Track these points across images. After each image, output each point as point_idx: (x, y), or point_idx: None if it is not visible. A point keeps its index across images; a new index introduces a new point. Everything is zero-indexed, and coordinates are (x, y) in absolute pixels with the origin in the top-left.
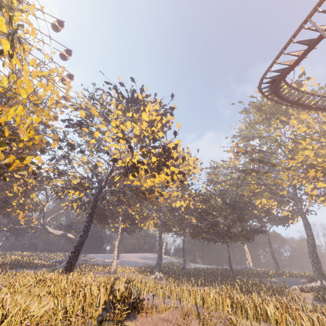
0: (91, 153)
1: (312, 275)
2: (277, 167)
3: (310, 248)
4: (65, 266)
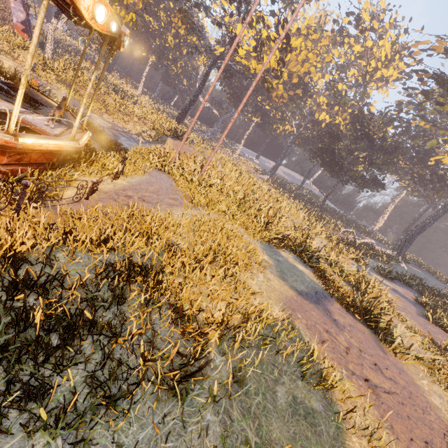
0: (205, 10)
1: (415, 260)
2: None
3: (418, 225)
4: (177, 117)
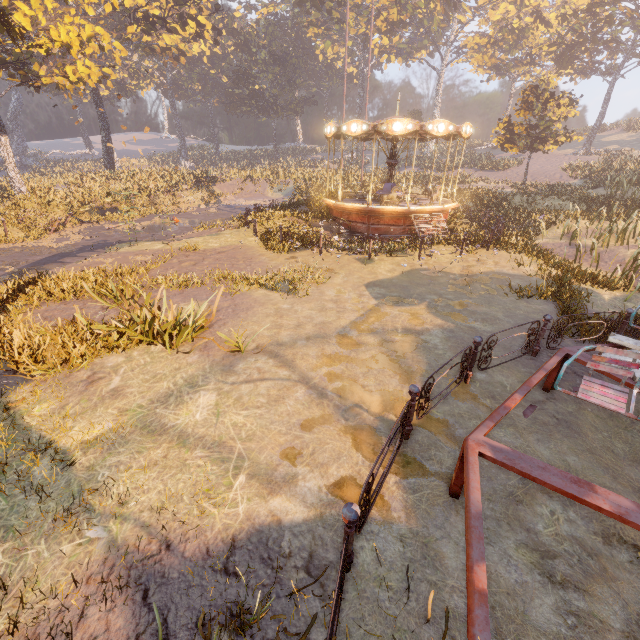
0: None
1: None
2: (345, 5)
3: None
4: (107, 163)
